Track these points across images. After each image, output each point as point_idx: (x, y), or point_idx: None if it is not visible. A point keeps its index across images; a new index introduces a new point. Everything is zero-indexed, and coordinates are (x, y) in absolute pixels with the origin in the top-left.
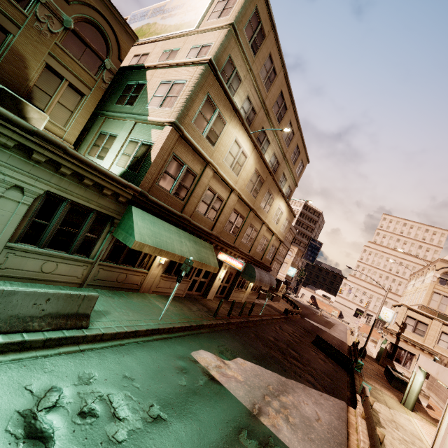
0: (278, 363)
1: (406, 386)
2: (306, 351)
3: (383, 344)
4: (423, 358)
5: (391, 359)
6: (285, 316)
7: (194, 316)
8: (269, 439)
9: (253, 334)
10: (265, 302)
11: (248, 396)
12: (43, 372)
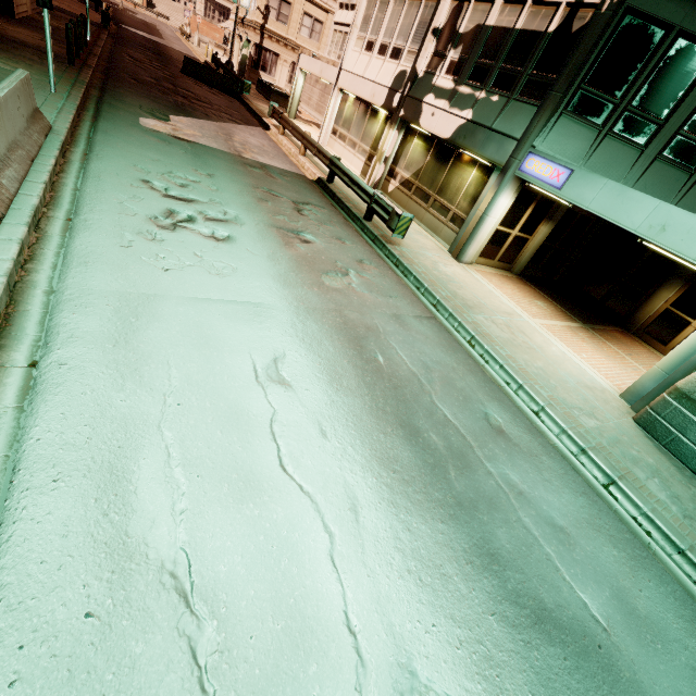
0: (196, 110)
1: (283, 97)
2: (191, 86)
3: (244, 49)
4: (306, 58)
5: (258, 69)
6: (108, 31)
7: (58, 72)
8: (260, 165)
9: (133, 80)
10: (87, 7)
11: (221, 146)
12: (117, 177)
